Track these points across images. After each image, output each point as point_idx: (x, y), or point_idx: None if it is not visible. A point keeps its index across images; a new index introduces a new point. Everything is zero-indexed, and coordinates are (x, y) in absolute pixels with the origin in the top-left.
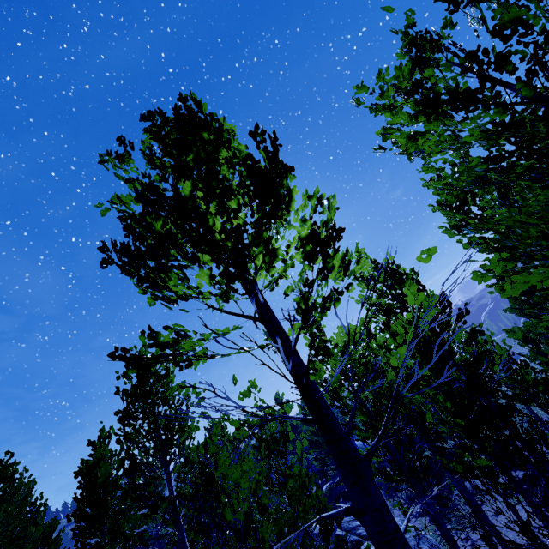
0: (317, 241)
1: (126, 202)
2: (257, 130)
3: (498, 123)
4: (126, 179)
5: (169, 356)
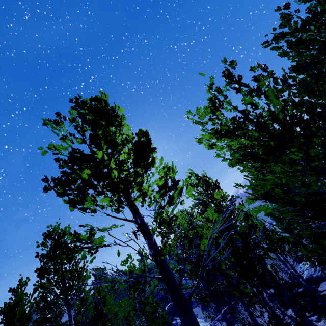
0: (167, 185)
1: (59, 148)
2: (139, 132)
3: (245, 145)
4: (60, 137)
5: (86, 247)
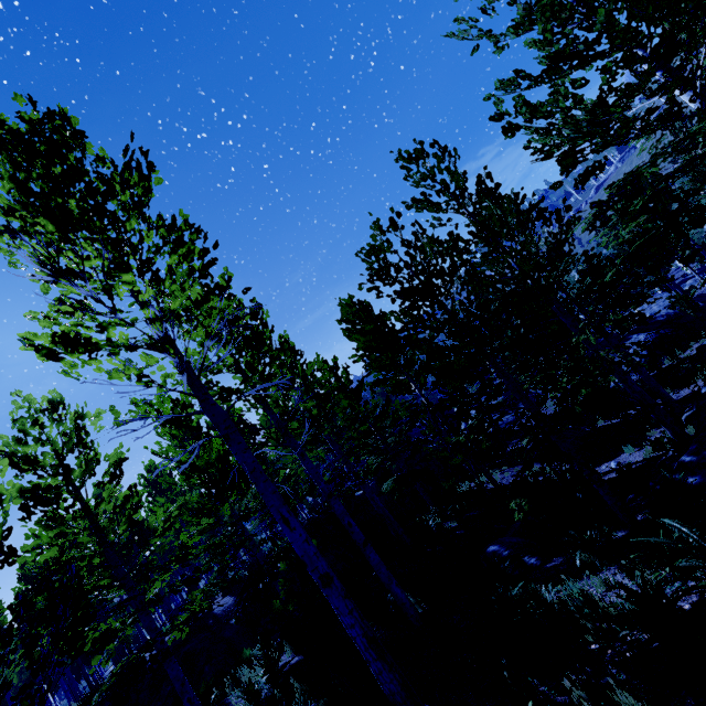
0: None
1: None
2: None
3: None
4: None
5: None
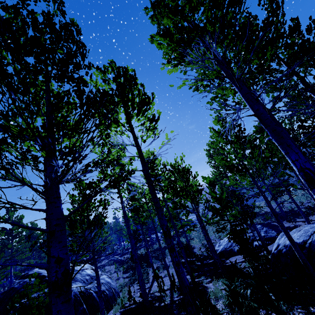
0: None
1: None
2: None
3: None
4: None
5: None
